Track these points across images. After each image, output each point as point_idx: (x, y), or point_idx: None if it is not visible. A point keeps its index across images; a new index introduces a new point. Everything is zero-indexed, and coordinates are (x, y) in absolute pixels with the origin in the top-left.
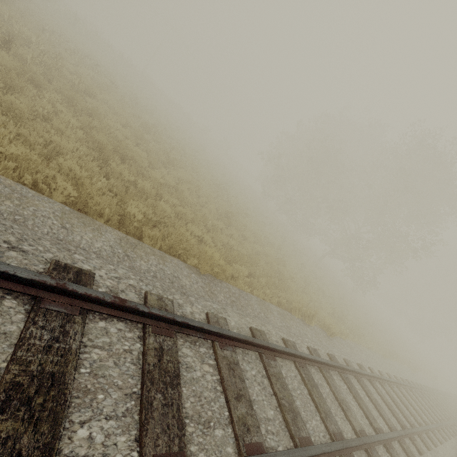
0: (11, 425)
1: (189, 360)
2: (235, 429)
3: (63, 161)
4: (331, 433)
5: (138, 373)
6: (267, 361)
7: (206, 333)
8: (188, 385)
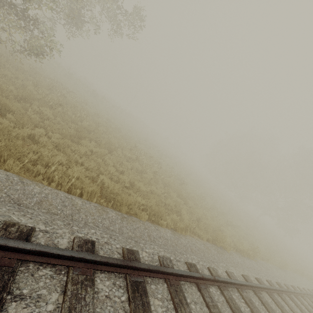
0: None
1: None
2: None
3: (245, 242)
4: None
5: None
6: None
7: (311, 295)
8: None
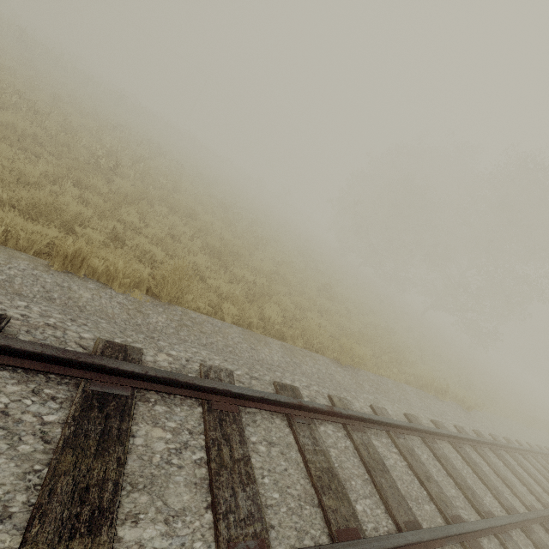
0: (332, 502)
1: (381, 450)
2: (438, 504)
3: (213, 281)
4: (506, 507)
5: (361, 464)
6: (431, 445)
7: (382, 425)
8: (391, 471)
